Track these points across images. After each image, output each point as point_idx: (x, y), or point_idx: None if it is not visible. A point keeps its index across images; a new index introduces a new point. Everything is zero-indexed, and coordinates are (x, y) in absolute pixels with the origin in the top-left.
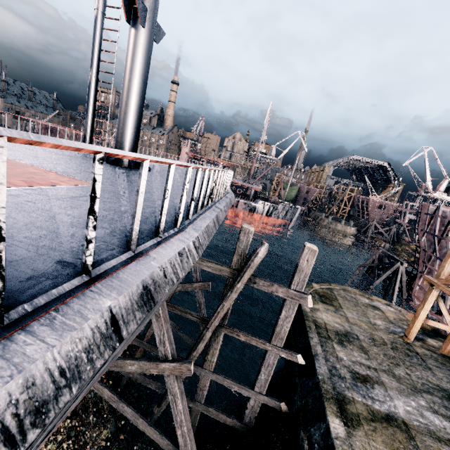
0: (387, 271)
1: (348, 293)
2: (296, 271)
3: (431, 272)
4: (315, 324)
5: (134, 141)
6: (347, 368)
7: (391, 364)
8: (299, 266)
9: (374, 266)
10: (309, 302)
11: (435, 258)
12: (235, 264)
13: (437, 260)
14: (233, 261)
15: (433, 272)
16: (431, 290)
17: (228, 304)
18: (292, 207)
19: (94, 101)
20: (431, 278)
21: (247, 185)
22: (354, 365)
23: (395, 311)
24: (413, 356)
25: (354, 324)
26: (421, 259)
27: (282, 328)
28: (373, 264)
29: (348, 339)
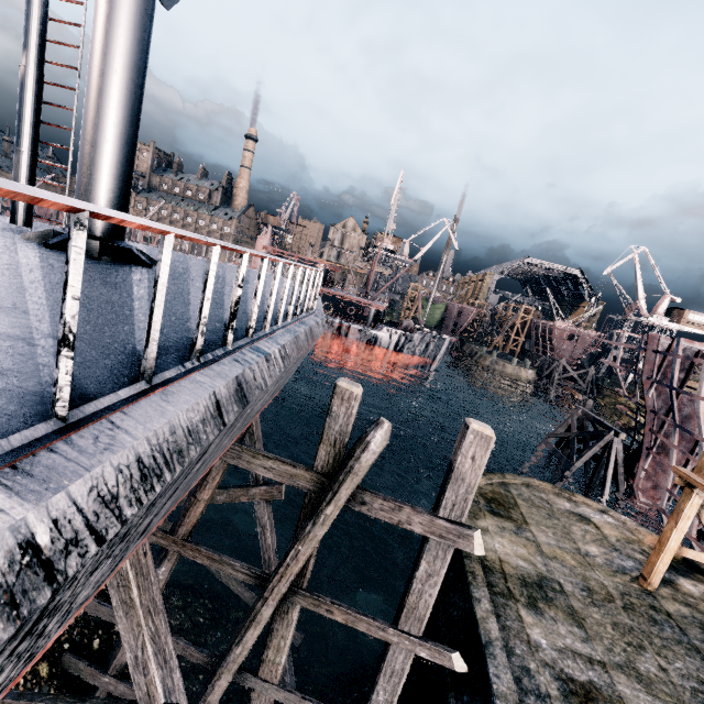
0: (594, 447)
1: (535, 491)
2: (449, 479)
3: (664, 448)
4: (482, 564)
5: (115, 205)
6: (551, 668)
7: (629, 648)
8: (455, 470)
9: (571, 436)
10: (477, 545)
11: (673, 426)
12: (323, 462)
13: (677, 429)
14: (317, 458)
15: (667, 448)
16: (689, 494)
17: (307, 550)
18: (436, 336)
19: (34, 121)
20: (689, 474)
21: (363, 301)
22: (563, 658)
23: (616, 523)
24: (664, 621)
25: (551, 558)
26: (648, 427)
27: (420, 598)
28: (568, 433)
29: (545, 595)
